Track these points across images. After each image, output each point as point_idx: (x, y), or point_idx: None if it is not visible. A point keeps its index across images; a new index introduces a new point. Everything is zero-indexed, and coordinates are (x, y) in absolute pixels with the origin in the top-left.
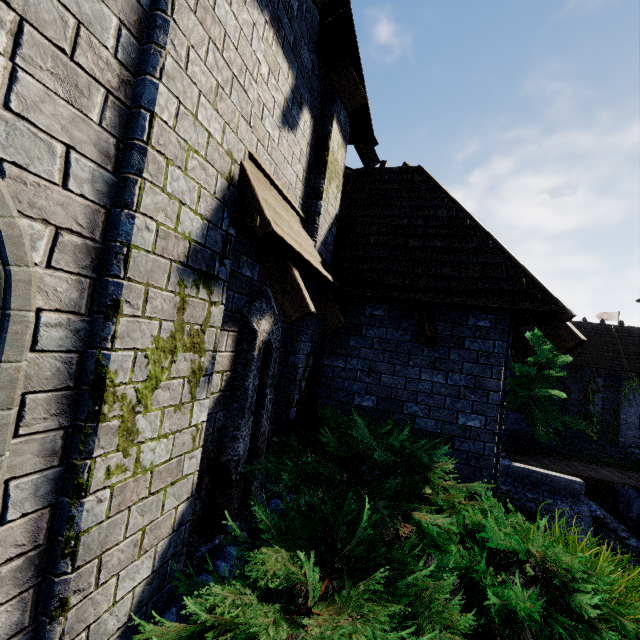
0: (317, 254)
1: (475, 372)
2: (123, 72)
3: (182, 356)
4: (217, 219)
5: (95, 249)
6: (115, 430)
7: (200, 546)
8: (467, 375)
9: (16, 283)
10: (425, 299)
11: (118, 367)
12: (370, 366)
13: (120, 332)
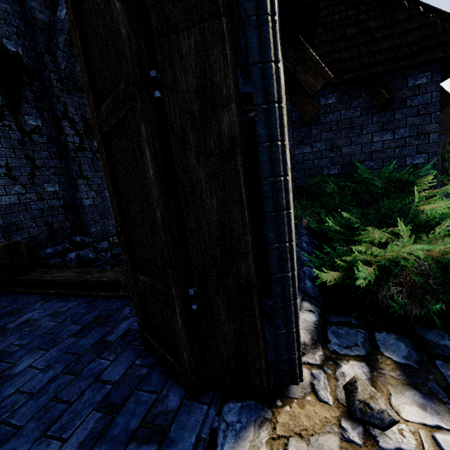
0: None
1: (417, 123)
2: None
3: (284, 111)
4: None
5: None
6: None
7: None
8: (410, 127)
9: None
10: (378, 70)
11: None
12: (331, 144)
13: None
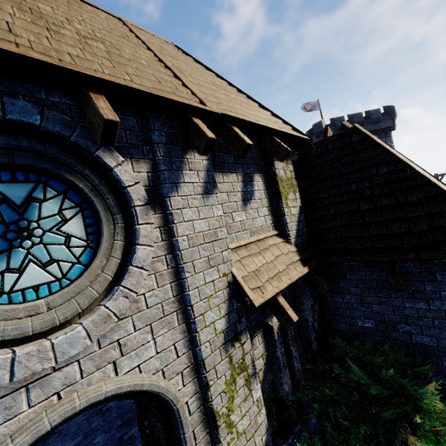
0: (293, 252)
1: None
2: (177, 298)
3: (238, 378)
4: (230, 308)
5: (193, 366)
6: (224, 427)
7: (282, 444)
8: None
9: (179, 409)
10: (383, 259)
11: (216, 405)
12: (361, 299)
13: (212, 392)
